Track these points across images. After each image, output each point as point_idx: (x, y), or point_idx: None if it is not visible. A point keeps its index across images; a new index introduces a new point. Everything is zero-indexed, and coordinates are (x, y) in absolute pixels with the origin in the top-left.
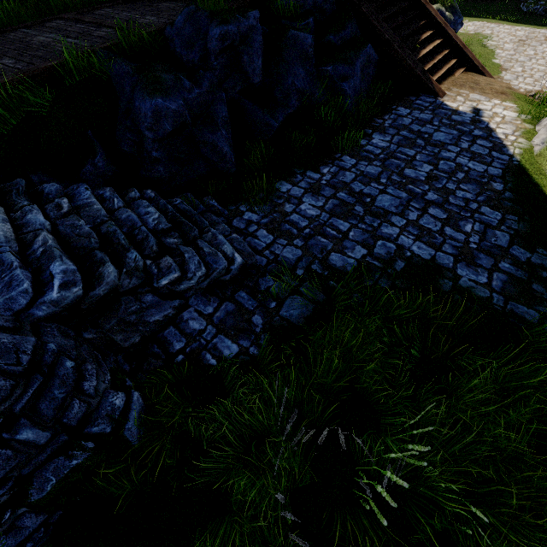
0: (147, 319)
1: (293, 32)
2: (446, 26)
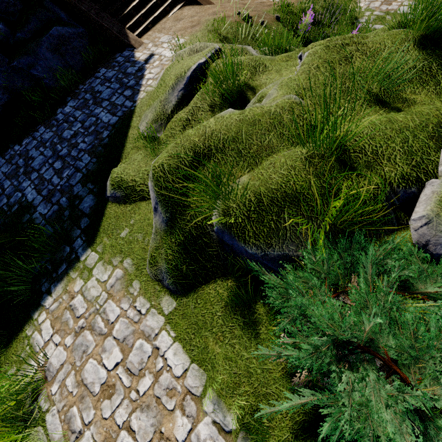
0: None
1: None
2: None
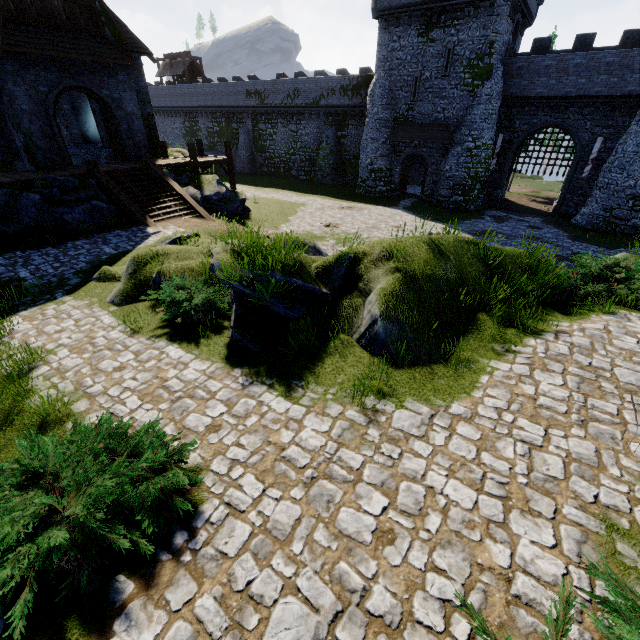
0: None
1: (27, 193)
2: (186, 196)
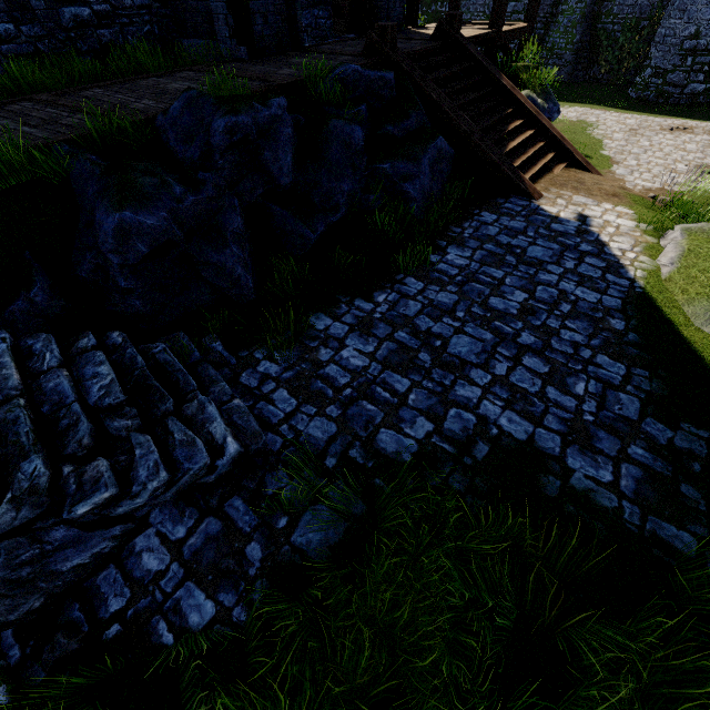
0: (56, 567)
1: (336, 122)
2: (539, 115)
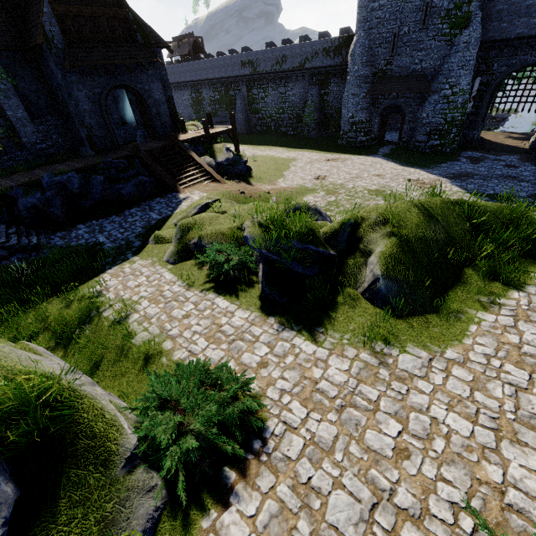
0: None
1: (95, 176)
2: (204, 165)
